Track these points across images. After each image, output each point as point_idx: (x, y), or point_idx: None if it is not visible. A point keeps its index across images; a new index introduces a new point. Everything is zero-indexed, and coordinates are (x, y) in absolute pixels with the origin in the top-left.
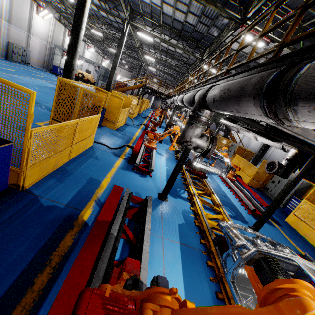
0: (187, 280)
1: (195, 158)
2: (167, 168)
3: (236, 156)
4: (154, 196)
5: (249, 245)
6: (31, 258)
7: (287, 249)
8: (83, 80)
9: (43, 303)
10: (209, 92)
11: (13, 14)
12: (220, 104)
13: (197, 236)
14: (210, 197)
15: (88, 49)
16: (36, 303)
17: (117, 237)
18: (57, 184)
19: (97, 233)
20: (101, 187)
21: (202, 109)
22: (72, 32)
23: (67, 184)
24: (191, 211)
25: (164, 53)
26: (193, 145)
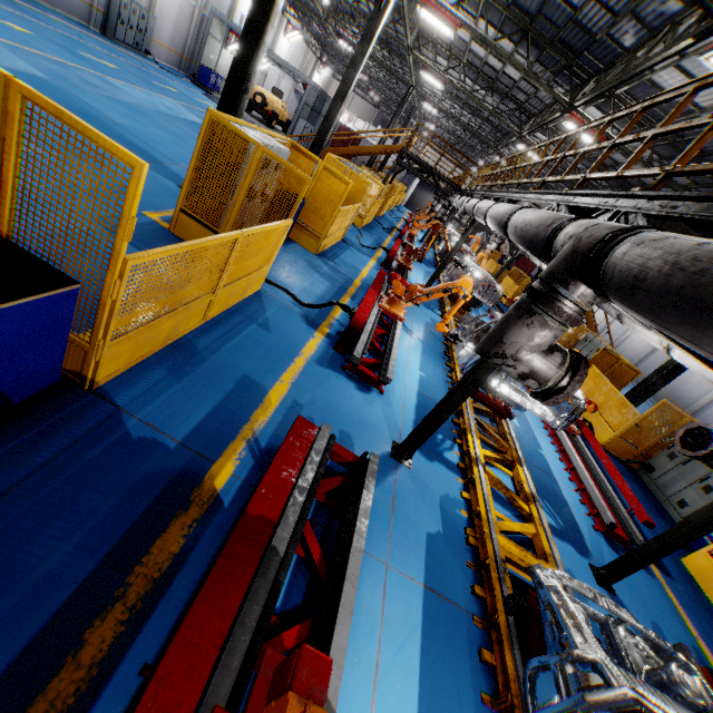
0: (429, 692)
1: (497, 372)
2: (421, 374)
3: (591, 370)
4: (383, 448)
5: (614, 672)
6: (86, 575)
7: (696, 678)
8: (264, 113)
9: (94, 701)
10: (620, 248)
11: None
12: (662, 308)
13: (467, 573)
14: (512, 471)
15: (288, 34)
16: (80, 699)
17: (285, 559)
18: (169, 384)
19: (241, 553)
20: (266, 406)
21: (573, 282)
22: None
23: (190, 387)
24: (461, 501)
25: (470, 73)
26: (519, 368)
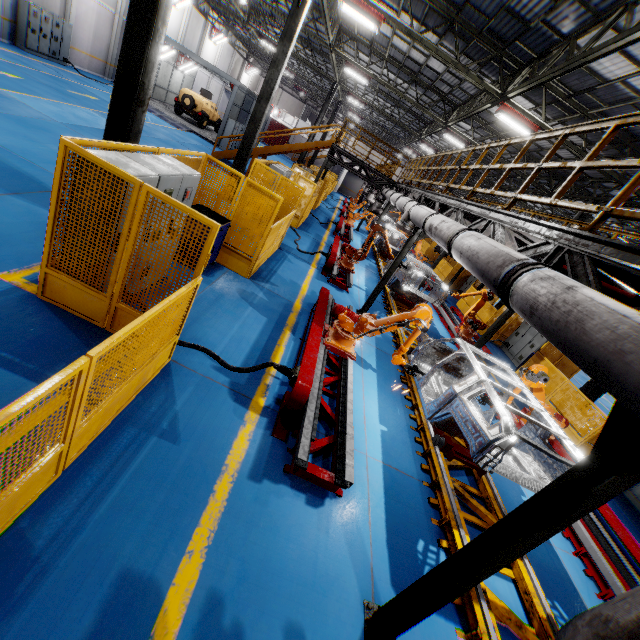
0: None
1: (484, 448)
2: (382, 429)
3: (543, 362)
4: (352, 630)
5: None
6: None
7: None
8: (194, 115)
9: None
10: None
11: None
12: None
13: None
14: (512, 569)
15: (213, 37)
16: None
17: None
18: None
19: None
20: None
21: None
22: None
23: None
24: None
25: (393, 68)
26: None
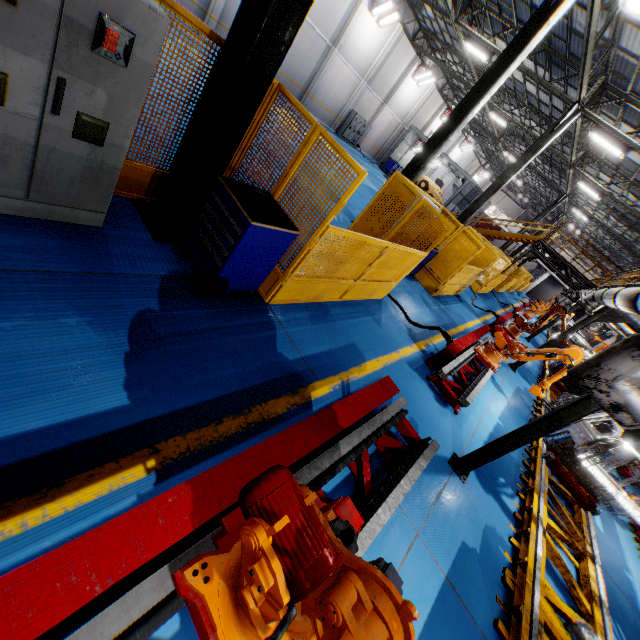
0: None
1: (588, 444)
2: (499, 422)
3: None
4: (443, 452)
5: None
6: (234, 390)
7: None
8: None
9: (216, 454)
10: None
11: (380, 72)
12: None
13: (494, 605)
14: (580, 562)
15: (463, 145)
16: (211, 447)
17: (346, 458)
18: (308, 323)
19: (326, 422)
20: (361, 369)
21: None
22: (458, 107)
23: (319, 331)
24: (507, 544)
25: (634, 190)
26: (611, 396)
